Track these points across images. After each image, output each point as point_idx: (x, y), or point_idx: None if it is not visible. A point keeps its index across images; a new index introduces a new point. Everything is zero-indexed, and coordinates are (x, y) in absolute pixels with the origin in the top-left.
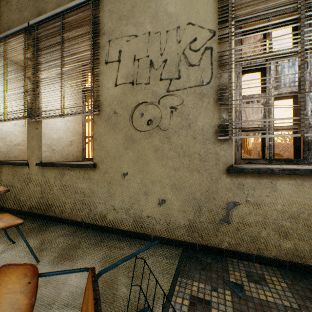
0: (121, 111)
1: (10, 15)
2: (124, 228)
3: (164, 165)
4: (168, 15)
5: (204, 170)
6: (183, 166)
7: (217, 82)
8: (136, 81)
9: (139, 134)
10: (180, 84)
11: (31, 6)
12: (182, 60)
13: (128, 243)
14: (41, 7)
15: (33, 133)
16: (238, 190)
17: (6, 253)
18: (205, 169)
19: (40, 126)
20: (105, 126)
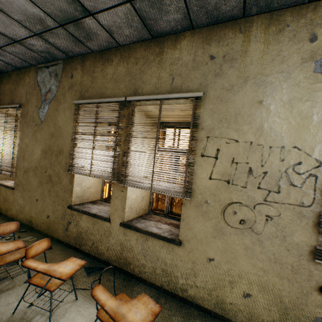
0: (213, 203)
1: (104, 82)
2: (204, 306)
3: (253, 263)
4: (274, 132)
5: (294, 281)
6: (273, 271)
7: (318, 208)
8: (232, 181)
9: (229, 229)
10: (279, 197)
11: (128, 80)
12: (283, 177)
13: None
14: (138, 84)
15: (118, 194)
16: None
17: None
18: (296, 281)
19: (125, 190)
20: (194, 211)
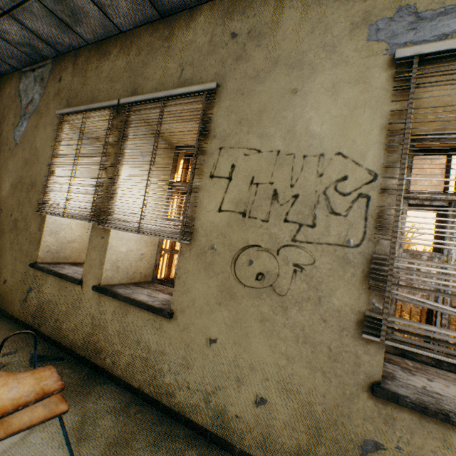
0: (221, 249)
1: (98, 83)
2: (198, 421)
3: (272, 346)
4: (310, 134)
5: (333, 374)
6: (300, 357)
7: (370, 248)
8: (250, 213)
9: (241, 289)
10: (314, 234)
11: (126, 78)
12: (321, 201)
13: (202, 454)
14: (138, 82)
15: (96, 242)
16: (385, 425)
17: (36, 434)
18: (335, 374)
19: (107, 235)
20: (194, 263)
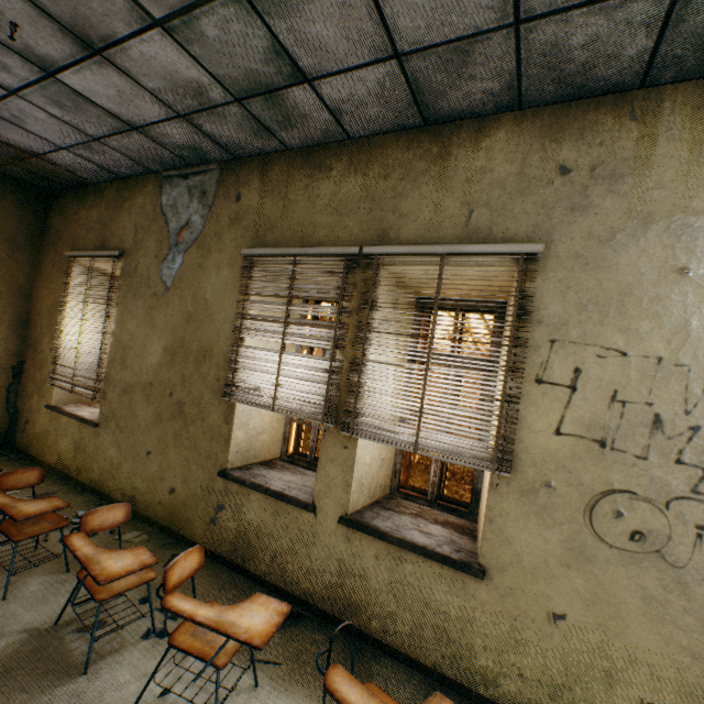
0: (564, 489)
1: (312, 212)
2: None
3: (665, 635)
4: None
5: None
6: None
7: None
8: (612, 443)
9: (604, 550)
10: None
11: (365, 211)
12: None
13: None
14: (388, 220)
15: (335, 452)
16: None
17: None
18: None
19: (353, 444)
20: (517, 503)
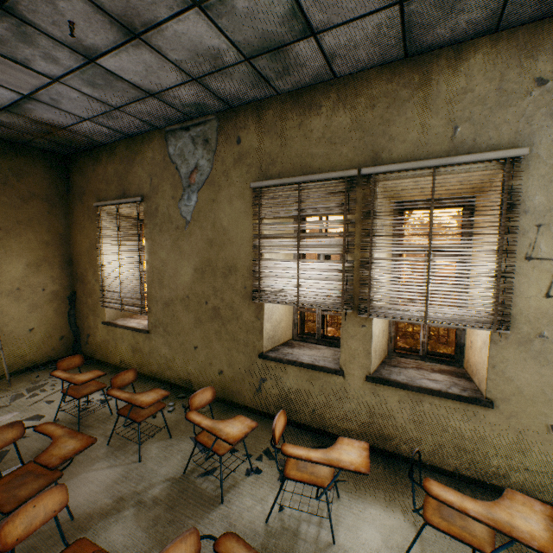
0: None
1: (307, 145)
2: (546, 499)
3: None
4: None
5: None
6: None
7: None
8: None
9: None
10: None
11: (357, 139)
12: None
13: None
14: (378, 144)
15: (354, 331)
16: None
17: (423, 529)
18: None
19: (369, 323)
20: (515, 351)
